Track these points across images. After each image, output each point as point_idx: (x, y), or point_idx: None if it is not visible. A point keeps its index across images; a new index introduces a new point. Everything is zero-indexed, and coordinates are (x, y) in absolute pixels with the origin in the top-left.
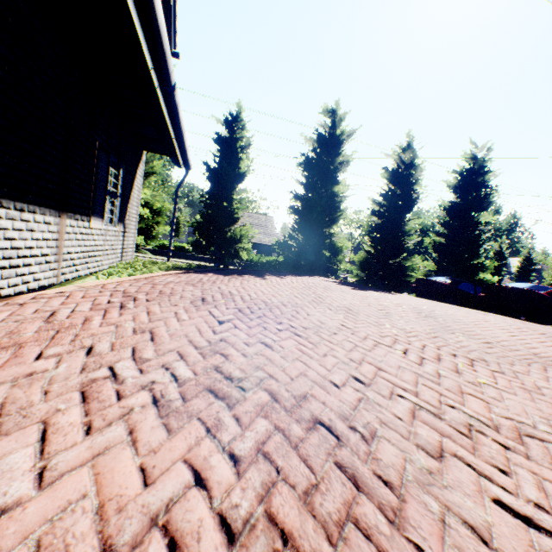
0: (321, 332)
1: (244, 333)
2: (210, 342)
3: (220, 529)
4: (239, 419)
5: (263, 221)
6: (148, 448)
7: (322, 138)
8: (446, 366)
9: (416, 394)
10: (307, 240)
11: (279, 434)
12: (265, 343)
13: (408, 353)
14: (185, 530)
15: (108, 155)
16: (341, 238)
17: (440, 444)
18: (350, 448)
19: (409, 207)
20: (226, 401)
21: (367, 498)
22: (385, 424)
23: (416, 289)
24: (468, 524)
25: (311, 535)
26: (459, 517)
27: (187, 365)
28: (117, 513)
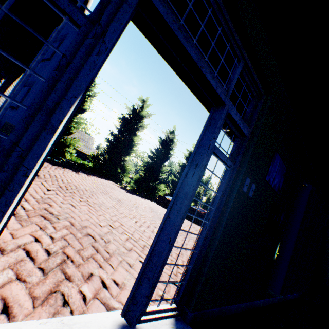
0: (102, 206)
1: (62, 198)
2: (42, 197)
3: (45, 252)
4: (55, 227)
5: (87, 138)
6: (13, 228)
7: (135, 111)
8: (149, 229)
9: (132, 234)
10: (111, 159)
11: (72, 235)
12: (72, 204)
13: (137, 222)
14: (32, 250)
15: (0, 71)
16: (129, 164)
17: (132, 248)
18: (99, 243)
19: (166, 159)
20: (50, 221)
21: (100, 254)
22: (115, 240)
23: (157, 200)
24: (128, 263)
25: (78, 258)
26: (127, 262)
27: (30, 204)
28: (4, 242)
